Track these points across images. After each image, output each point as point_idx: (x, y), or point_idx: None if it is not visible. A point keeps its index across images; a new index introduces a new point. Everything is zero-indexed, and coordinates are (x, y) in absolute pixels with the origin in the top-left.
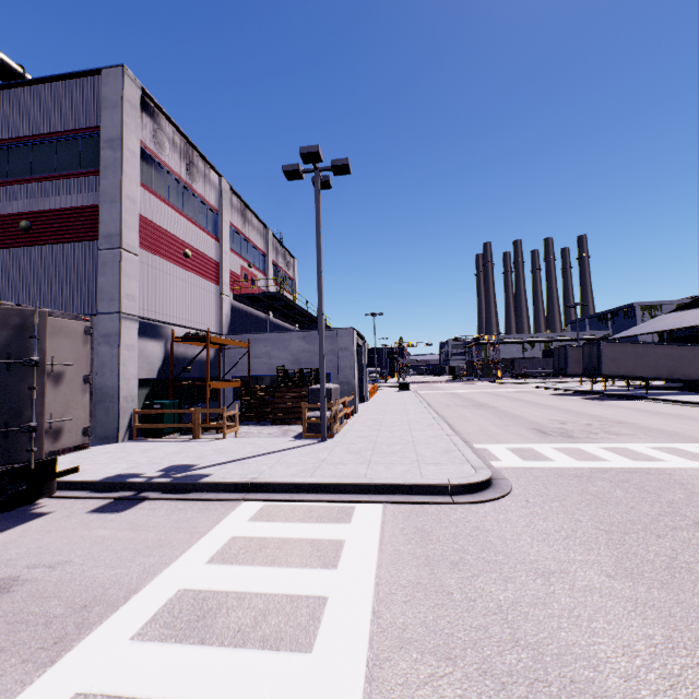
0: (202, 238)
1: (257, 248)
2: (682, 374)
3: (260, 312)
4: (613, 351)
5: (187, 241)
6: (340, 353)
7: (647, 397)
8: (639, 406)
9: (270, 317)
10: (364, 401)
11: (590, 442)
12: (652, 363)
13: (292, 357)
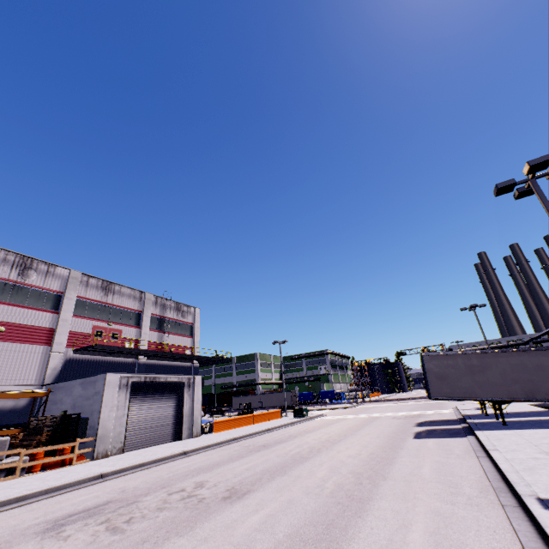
0: (31, 315)
1: (126, 309)
2: (548, 391)
3: (124, 358)
4: (439, 365)
5: (5, 320)
6: (95, 397)
7: (474, 432)
8: (410, 453)
9: (140, 360)
10: (181, 438)
11: (5, 547)
12: (497, 378)
13: (72, 402)
